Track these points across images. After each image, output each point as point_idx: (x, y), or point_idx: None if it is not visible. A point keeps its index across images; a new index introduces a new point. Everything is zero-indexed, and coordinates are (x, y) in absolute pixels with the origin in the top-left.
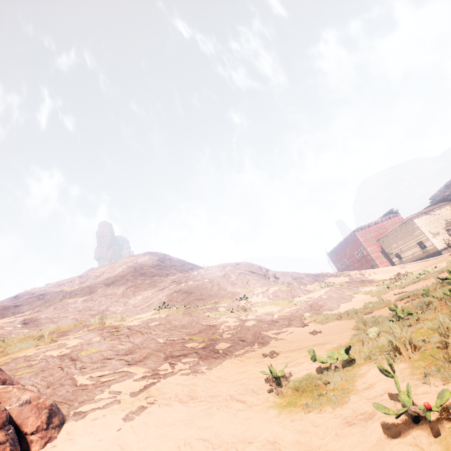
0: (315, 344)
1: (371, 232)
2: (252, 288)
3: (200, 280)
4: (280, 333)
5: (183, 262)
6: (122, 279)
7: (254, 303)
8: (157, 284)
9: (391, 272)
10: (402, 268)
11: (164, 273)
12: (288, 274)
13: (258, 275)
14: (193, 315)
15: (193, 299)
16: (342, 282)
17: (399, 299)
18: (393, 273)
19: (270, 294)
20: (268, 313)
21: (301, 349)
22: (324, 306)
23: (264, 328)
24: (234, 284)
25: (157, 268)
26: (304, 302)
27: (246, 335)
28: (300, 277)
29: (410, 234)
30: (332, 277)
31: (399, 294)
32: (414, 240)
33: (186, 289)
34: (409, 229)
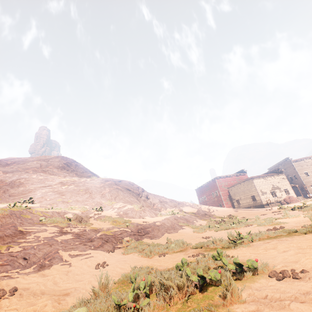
0: (66, 289)
1: (226, 181)
2: (115, 202)
3: (80, 186)
4: (77, 256)
5: (85, 170)
6: (23, 171)
7: (101, 216)
8: (46, 181)
9: (227, 212)
10: (235, 211)
11: (63, 175)
12: (158, 197)
13: (133, 193)
14: (23, 217)
15: (59, 201)
16: (190, 212)
17: (194, 247)
18: (228, 214)
19: (123, 210)
20: (97, 230)
21: (37, 297)
22: (149, 233)
23: (69, 246)
24: (103, 195)
25: (60, 170)
26: (136, 225)
27: (38, 253)
28: (165, 202)
29: (248, 189)
30: (188, 207)
31: (206, 238)
32: (250, 194)
33: (62, 191)
34: (248, 185)
